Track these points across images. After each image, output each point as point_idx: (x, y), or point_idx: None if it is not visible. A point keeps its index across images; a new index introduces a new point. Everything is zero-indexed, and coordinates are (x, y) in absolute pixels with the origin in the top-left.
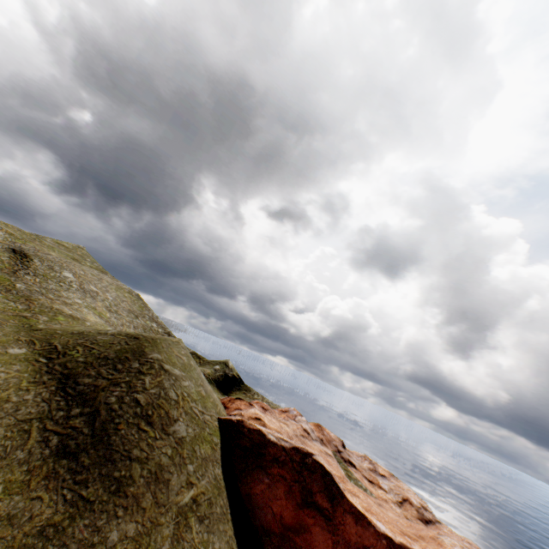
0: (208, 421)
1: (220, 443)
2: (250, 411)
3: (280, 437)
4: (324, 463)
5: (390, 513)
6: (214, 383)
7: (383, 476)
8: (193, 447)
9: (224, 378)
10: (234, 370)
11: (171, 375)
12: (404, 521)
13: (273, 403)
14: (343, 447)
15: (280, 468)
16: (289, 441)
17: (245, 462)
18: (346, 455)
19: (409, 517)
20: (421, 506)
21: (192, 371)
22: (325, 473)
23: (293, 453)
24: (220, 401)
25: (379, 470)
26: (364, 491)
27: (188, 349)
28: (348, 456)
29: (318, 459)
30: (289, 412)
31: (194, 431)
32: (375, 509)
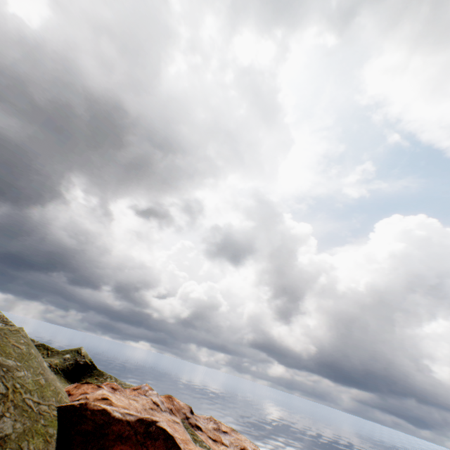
0: (44, 412)
1: (57, 433)
2: (98, 393)
3: (127, 412)
4: (167, 428)
5: None
6: (61, 374)
7: (226, 432)
8: (19, 444)
9: (74, 367)
10: (87, 356)
11: (1, 366)
12: None
13: (126, 384)
14: (191, 413)
15: (124, 444)
16: (135, 414)
17: (85, 448)
18: (194, 419)
19: None
20: None
21: (32, 360)
22: (167, 437)
23: (138, 425)
24: (64, 389)
25: (222, 428)
26: (208, 449)
27: (34, 342)
28: (196, 421)
29: (162, 425)
30: (141, 388)
31: (24, 425)
32: None
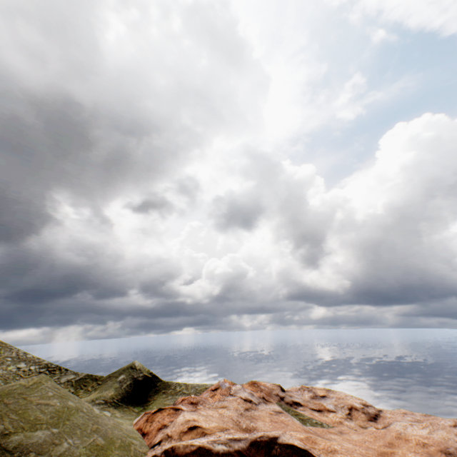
0: None
1: None
2: (179, 421)
3: (230, 437)
4: (294, 441)
5: (353, 435)
6: (122, 401)
7: (324, 396)
8: None
9: (134, 387)
10: (144, 370)
11: (24, 455)
12: (369, 437)
13: (199, 385)
14: (283, 391)
15: None
16: (242, 437)
17: None
18: (289, 397)
19: (362, 424)
20: (363, 405)
21: (73, 418)
22: (301, 455)
23: (254, 452)
24: (133, 428)
25: (318, 393)
26: (322, 426)
27: (79, 373)
28: (291, 398)
29: (285, 440)
30: (221, 387)
31: None
32: (357, 455)
